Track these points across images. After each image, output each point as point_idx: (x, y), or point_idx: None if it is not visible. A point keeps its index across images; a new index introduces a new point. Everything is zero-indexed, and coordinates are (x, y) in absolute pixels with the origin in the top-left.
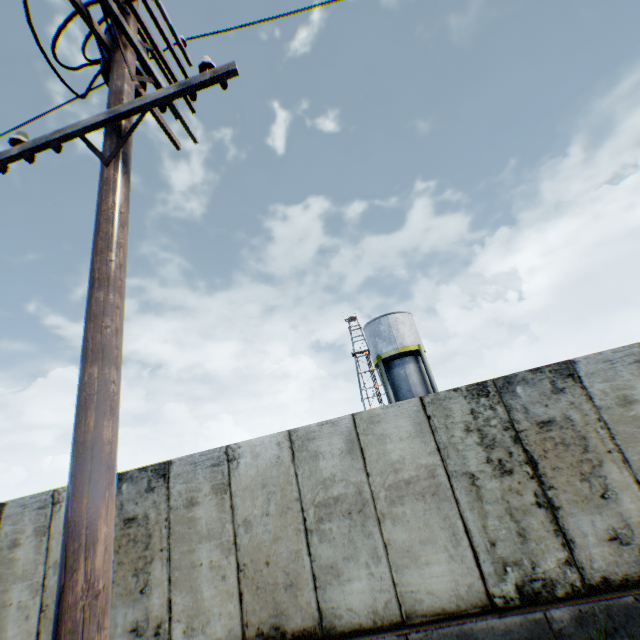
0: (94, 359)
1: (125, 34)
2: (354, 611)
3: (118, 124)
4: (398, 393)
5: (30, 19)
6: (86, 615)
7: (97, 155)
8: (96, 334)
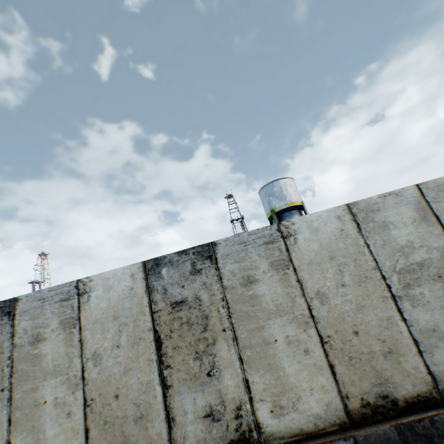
0: None
1: None
2: None
3: None
4: None
5: None
6: None
7: None
8: None
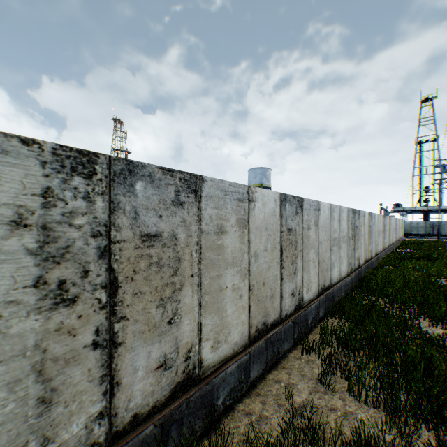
0: None
1: None
2: (393, 241)
3: None
4: None
5: None
6: None
7: None
8: None
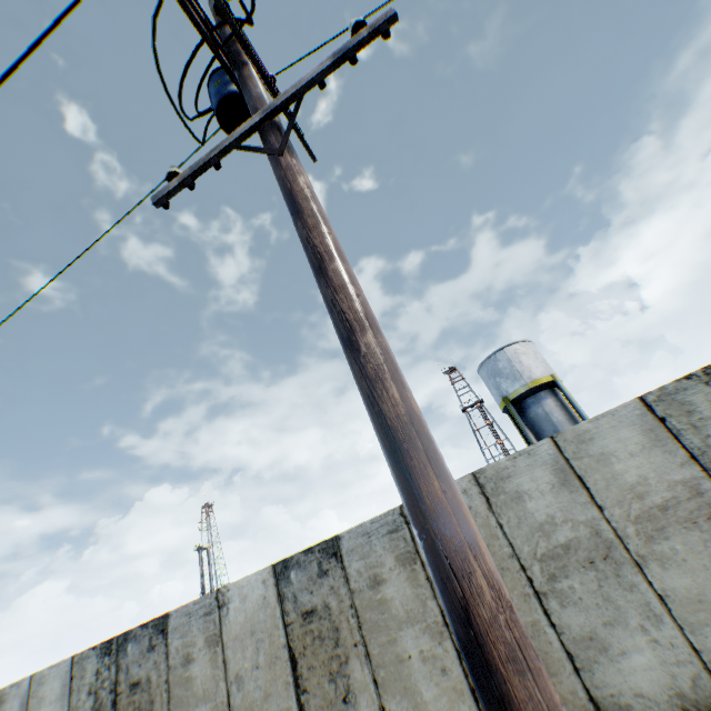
0: (361, 328)
1: (247, 51)
2: (646, 697)
3: (273, 121)
4: (541, 437)
5: (158, 65)
6: (515, 635)
7: (264, 152)
8: (350, 304)
